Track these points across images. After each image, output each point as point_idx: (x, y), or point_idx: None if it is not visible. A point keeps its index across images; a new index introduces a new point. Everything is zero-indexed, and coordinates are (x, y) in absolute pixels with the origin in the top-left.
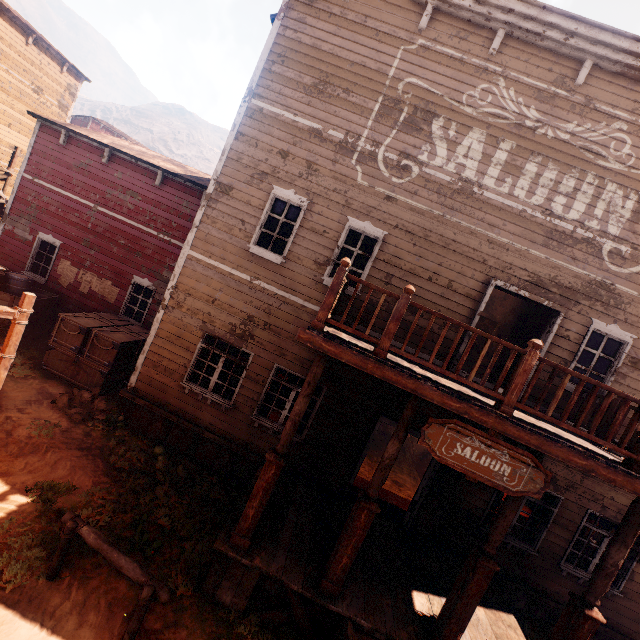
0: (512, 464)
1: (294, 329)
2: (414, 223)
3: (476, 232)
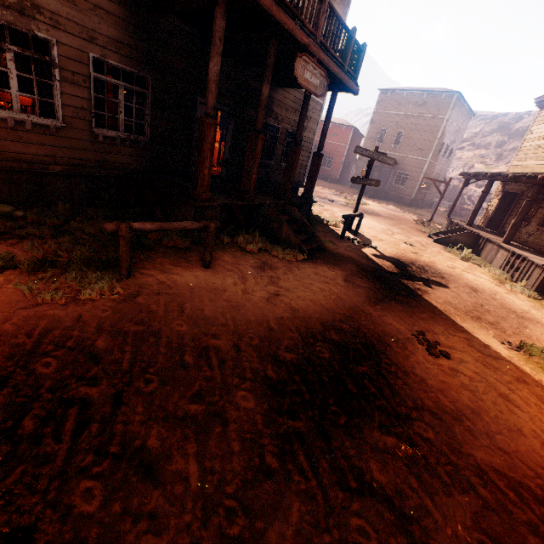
0: (320, 79)
1: None
2: None
3: None
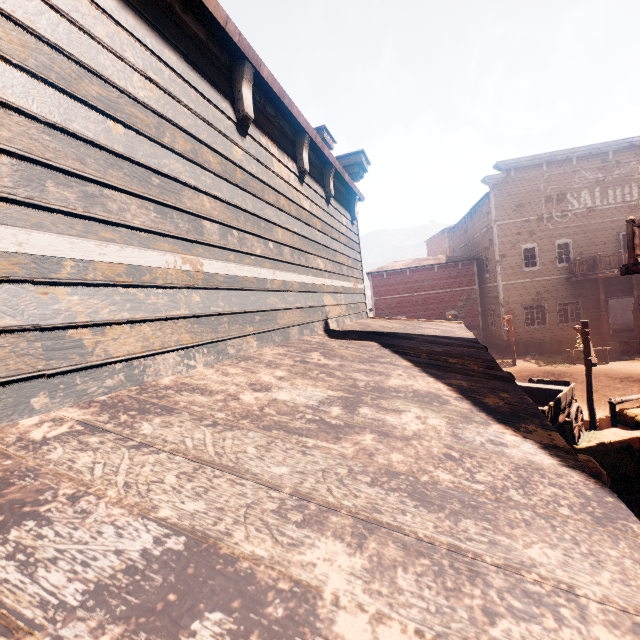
0: None
1: (556, 288)
2: (579, 230)
3: (603, 222)
